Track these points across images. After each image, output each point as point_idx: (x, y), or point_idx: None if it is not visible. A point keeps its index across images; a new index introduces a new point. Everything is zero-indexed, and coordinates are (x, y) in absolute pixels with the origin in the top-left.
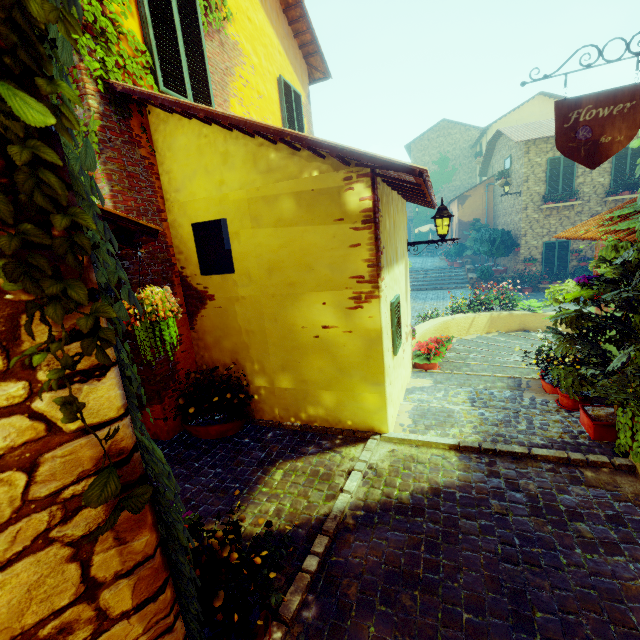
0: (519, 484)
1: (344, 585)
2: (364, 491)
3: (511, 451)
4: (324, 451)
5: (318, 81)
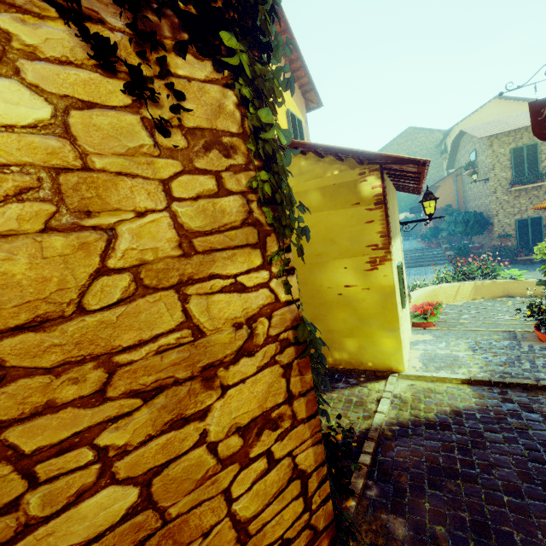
0: (533, 407)
1: (395, 475)
2: (394, 413)
3: (520, 383)
4: (352, 386)
5: (313, 110)
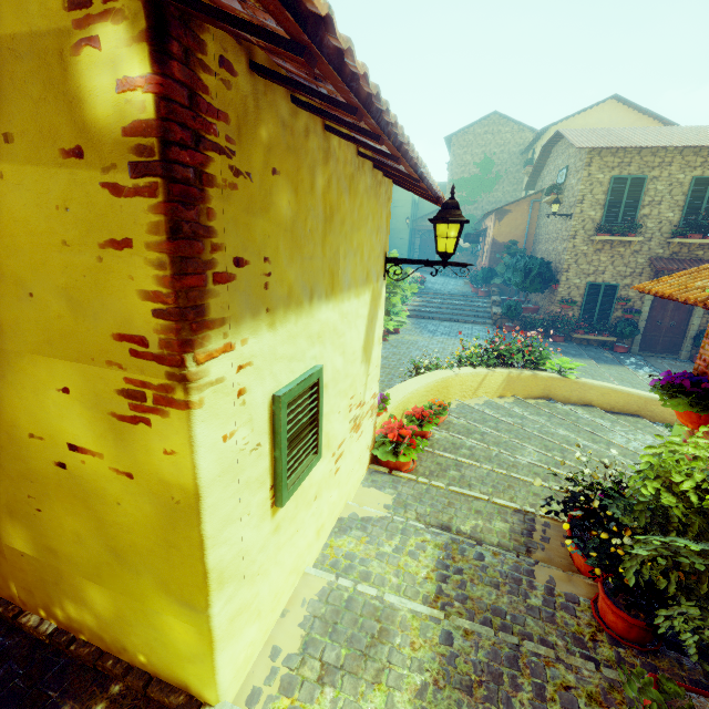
0: None
1: None
2: None
3: None
4: None
5: None
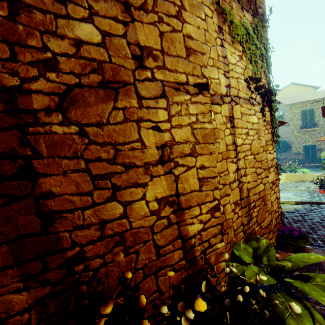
0: (322, 207)
1: None
2: None
3: (316, 202)
4: None
5: None
